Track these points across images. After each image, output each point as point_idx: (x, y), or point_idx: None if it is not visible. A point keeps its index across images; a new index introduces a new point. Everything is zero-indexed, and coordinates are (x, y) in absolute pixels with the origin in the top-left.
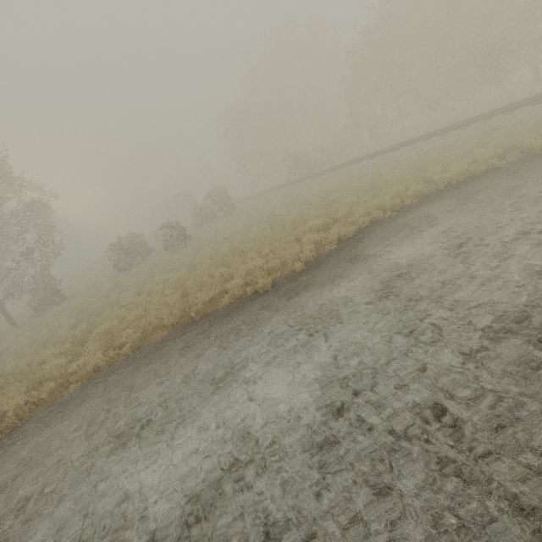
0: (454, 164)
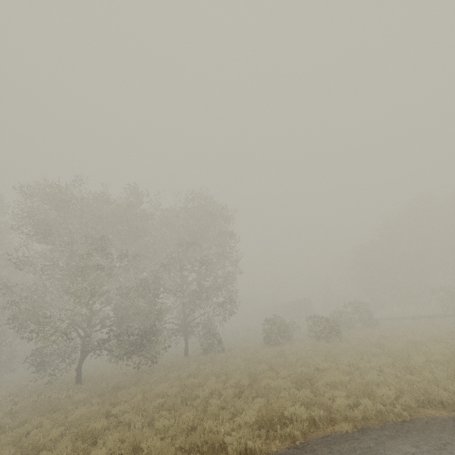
0: None
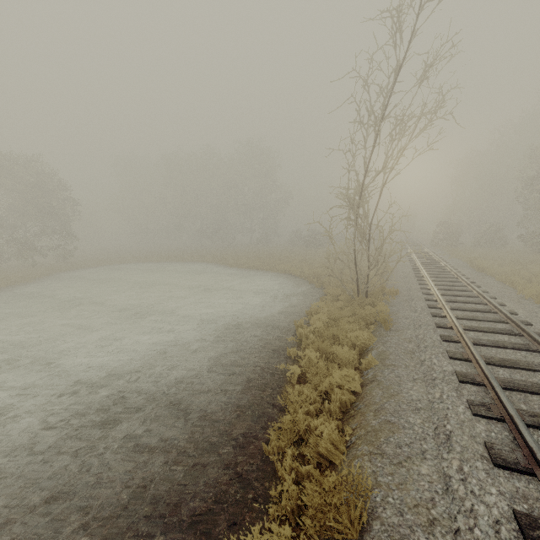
0: (307, 269)
